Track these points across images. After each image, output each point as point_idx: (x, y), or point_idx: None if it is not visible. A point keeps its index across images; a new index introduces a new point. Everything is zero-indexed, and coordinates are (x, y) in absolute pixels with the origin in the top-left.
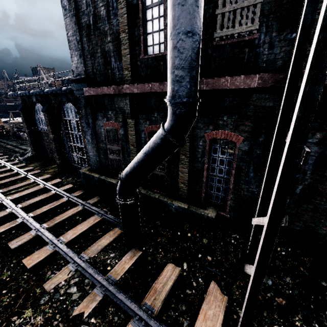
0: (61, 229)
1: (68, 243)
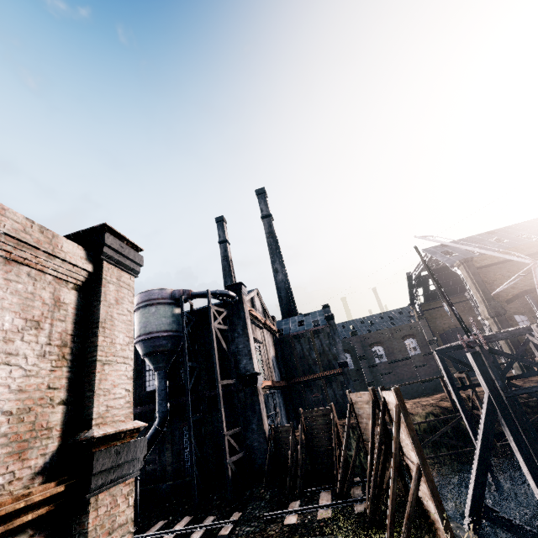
0: None
1: None
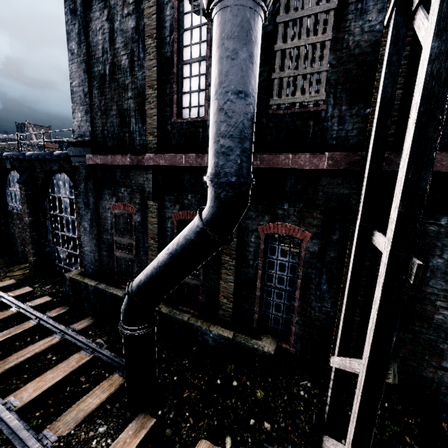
0: (15, 380)
1: (22, 408)
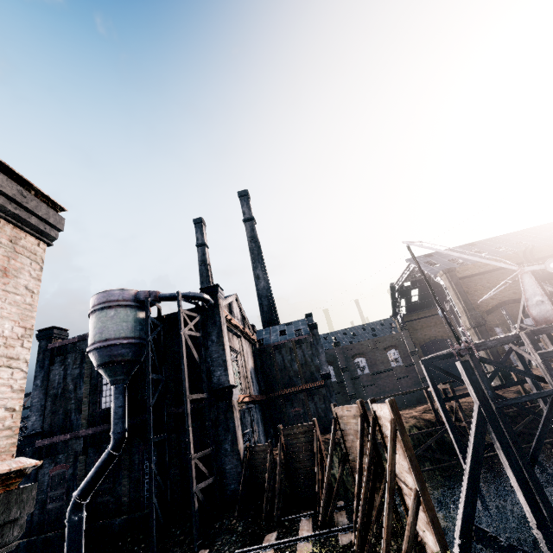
0: None
1: None
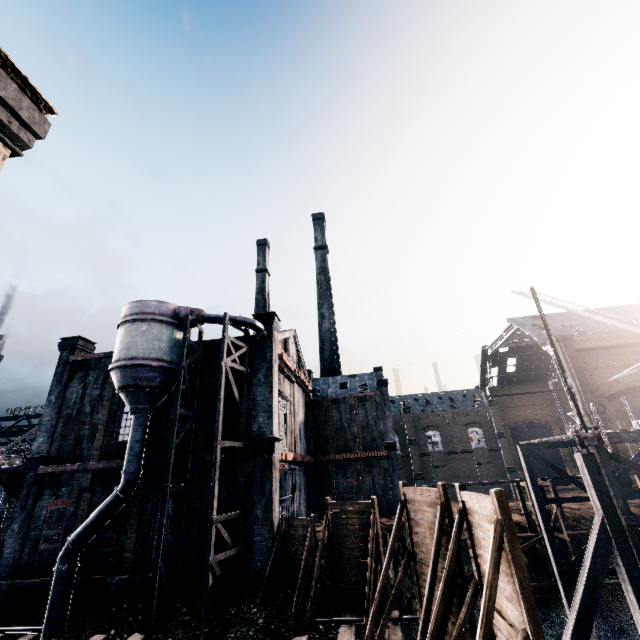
0: None
1: None
